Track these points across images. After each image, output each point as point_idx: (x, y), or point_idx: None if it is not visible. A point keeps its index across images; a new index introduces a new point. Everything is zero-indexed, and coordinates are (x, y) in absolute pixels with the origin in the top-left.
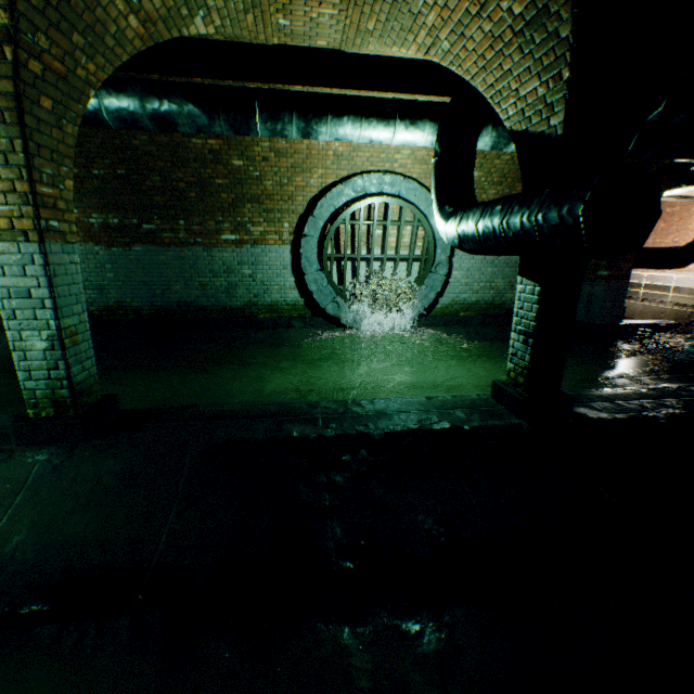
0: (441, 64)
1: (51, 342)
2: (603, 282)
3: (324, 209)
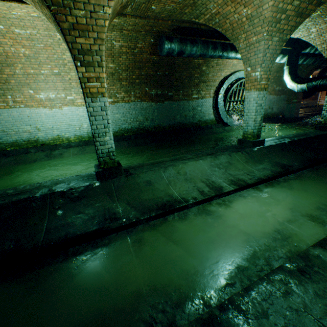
0: (305, 40)
1: (261, 118)
2: (295, 104)
3: (226, 84)
